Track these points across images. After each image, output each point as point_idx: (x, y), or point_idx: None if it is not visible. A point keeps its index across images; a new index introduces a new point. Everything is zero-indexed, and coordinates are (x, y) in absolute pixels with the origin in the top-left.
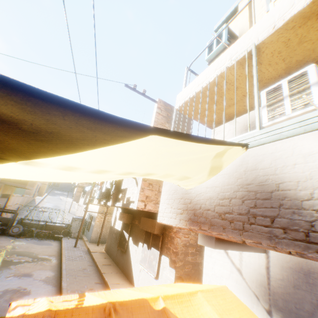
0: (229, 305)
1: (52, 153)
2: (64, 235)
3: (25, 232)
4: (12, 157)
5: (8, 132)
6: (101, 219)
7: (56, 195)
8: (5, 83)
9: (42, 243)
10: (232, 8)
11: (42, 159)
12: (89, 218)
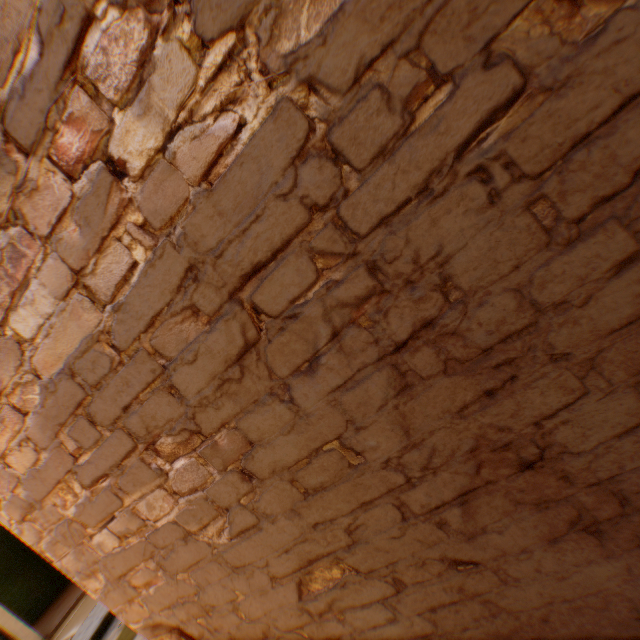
0: None
1: None
2: None
3: None
4: None
5: None
6: None
7: None
8: None
9: None
10: None
11: None
12: None
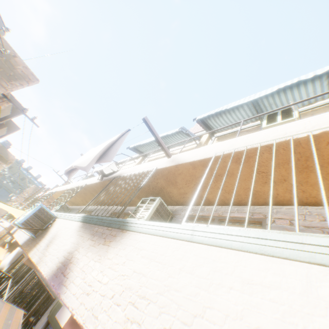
0: (1, 251)
1: None
2: None
3: None
4: None
5: None
6: (4, 234)
7: None
8: None
9: None
10: None
11: None
12: None
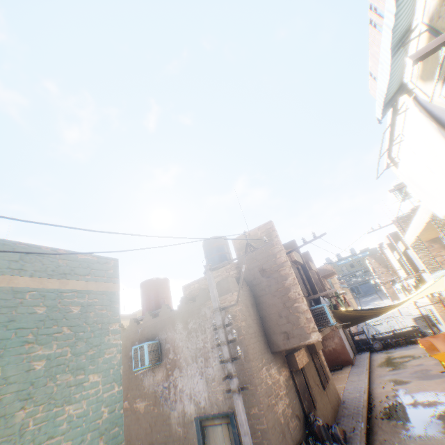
0: None
1: (397, 307)
2: (419, 337)
3: (383, 345)
4: (390, 310)
5: (390, 308)
6: (440, 308)
7: (367, 303)
8: (391, 305)
9: (407, 348)
10: (384, 162)
11: (395, 308)
12: (428, 313)
